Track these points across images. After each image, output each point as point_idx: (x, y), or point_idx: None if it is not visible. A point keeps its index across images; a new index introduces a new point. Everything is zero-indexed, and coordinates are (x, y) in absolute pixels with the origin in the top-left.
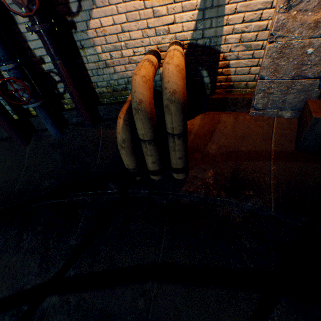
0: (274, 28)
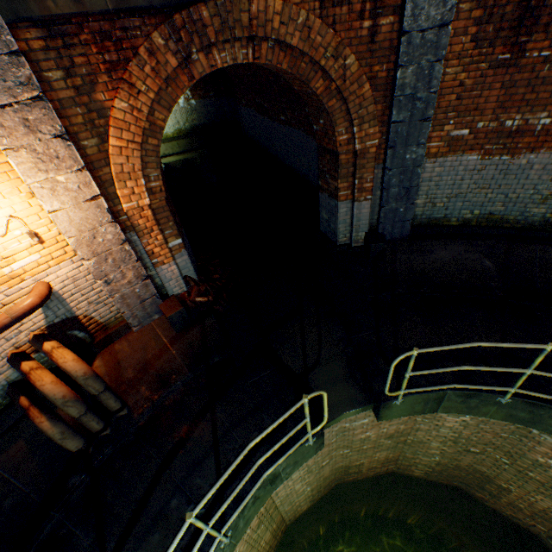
0: (109, 293)
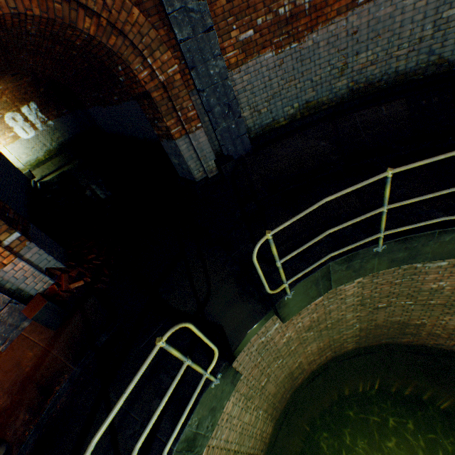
0: None
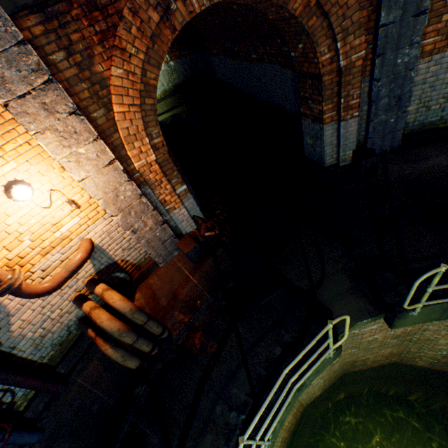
0: (136, 240)
